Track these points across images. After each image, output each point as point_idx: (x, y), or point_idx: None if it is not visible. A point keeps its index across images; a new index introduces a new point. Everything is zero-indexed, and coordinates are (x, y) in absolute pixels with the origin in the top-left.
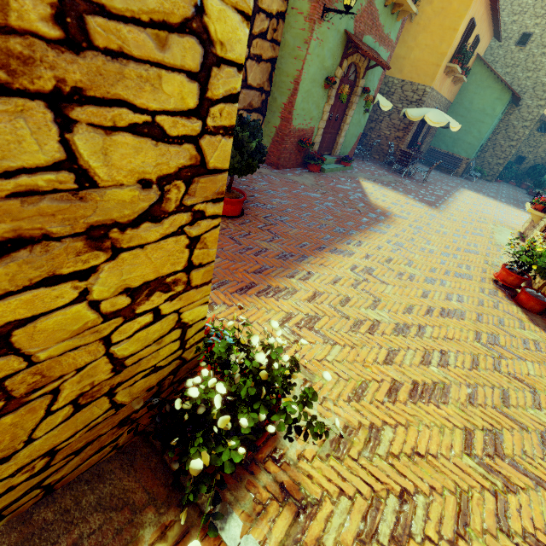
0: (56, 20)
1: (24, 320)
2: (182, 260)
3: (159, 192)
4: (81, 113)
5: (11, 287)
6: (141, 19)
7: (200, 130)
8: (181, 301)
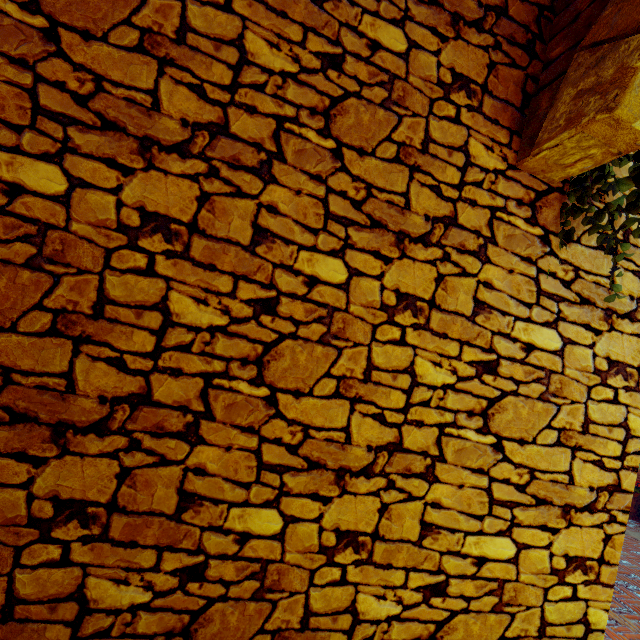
0: (581, 426)
1: (527, 545)
2: (597, 550)
3: (595, 495)
4: (578, 453)
5: (532, 522)
6: (604, 424)
7: (620, 466)
8: (590, 591)
